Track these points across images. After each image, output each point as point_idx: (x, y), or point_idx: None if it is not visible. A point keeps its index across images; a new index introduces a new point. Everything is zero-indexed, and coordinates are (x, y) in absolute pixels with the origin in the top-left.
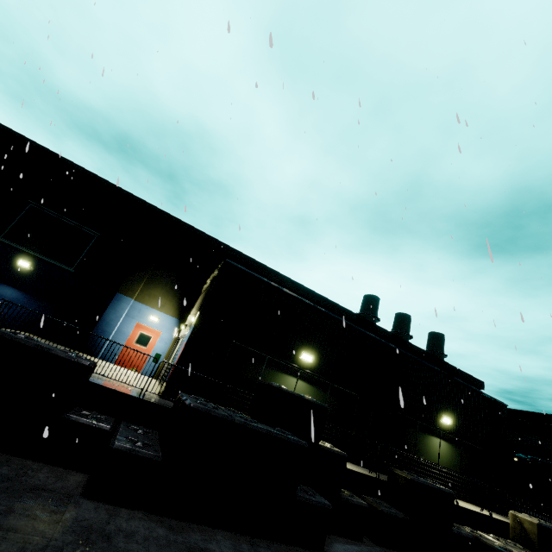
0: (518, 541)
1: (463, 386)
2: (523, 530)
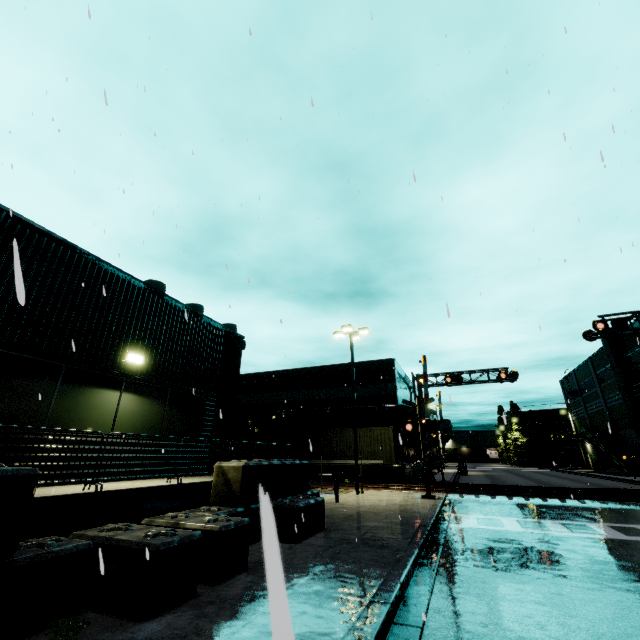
0: (220, 501)
1: (180, 310)
2: (226, 484)
